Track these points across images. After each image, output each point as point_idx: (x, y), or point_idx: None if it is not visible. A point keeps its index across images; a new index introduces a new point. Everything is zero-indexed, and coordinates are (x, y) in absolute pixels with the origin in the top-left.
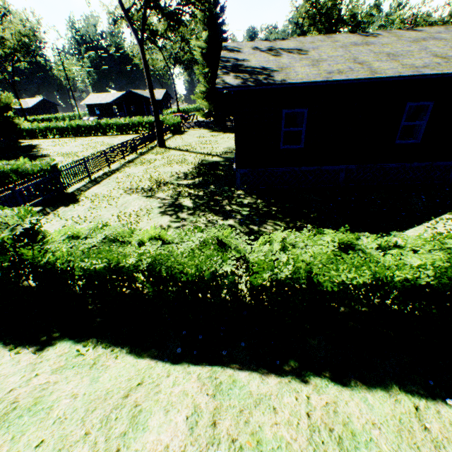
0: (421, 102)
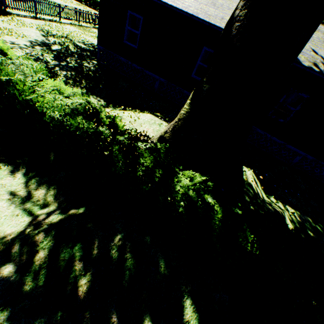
0: (213, 50)
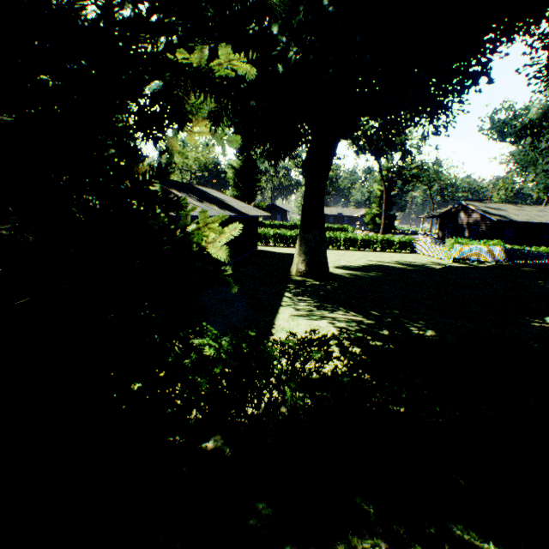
0: None
